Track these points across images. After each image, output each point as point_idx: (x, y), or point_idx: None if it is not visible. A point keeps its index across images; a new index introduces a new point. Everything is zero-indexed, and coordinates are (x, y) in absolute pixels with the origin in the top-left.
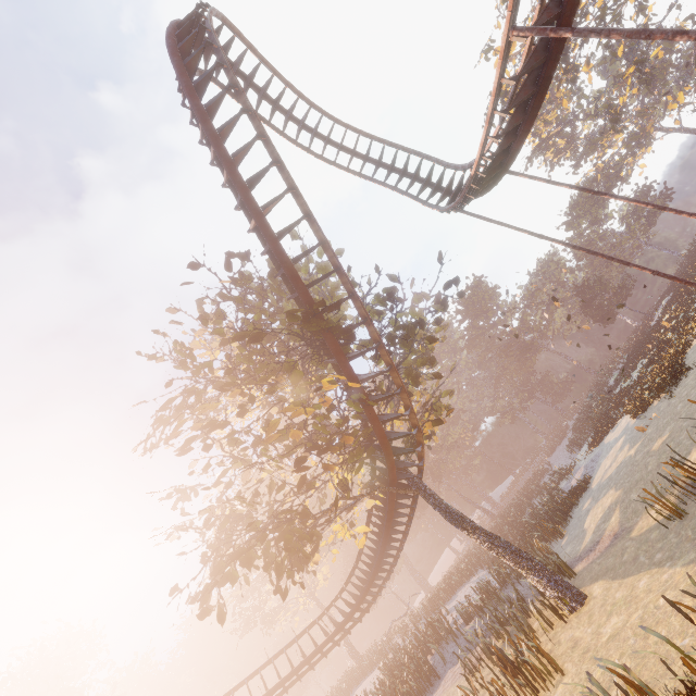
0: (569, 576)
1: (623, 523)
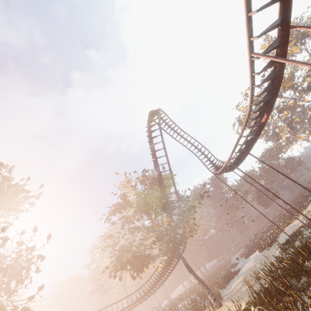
0: (221, 300)
1: (240, 287)
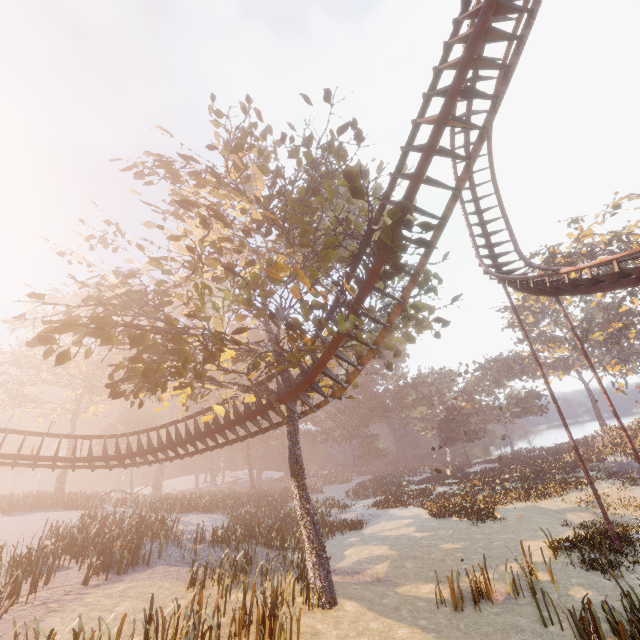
0: None
1: (390, 576)
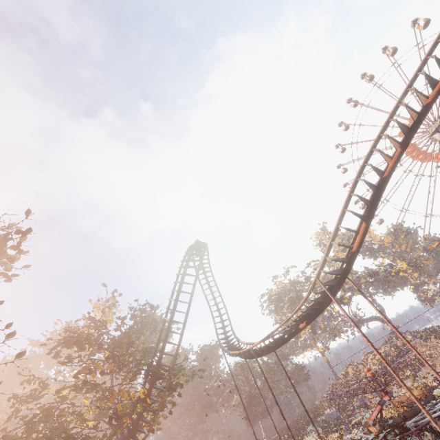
0: None
1: None
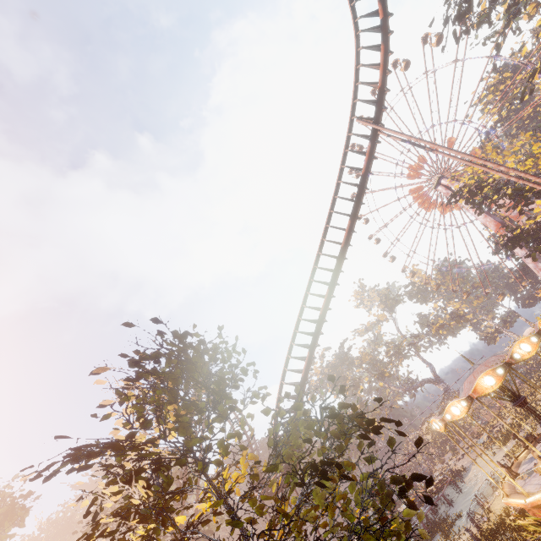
0: None
1: None
